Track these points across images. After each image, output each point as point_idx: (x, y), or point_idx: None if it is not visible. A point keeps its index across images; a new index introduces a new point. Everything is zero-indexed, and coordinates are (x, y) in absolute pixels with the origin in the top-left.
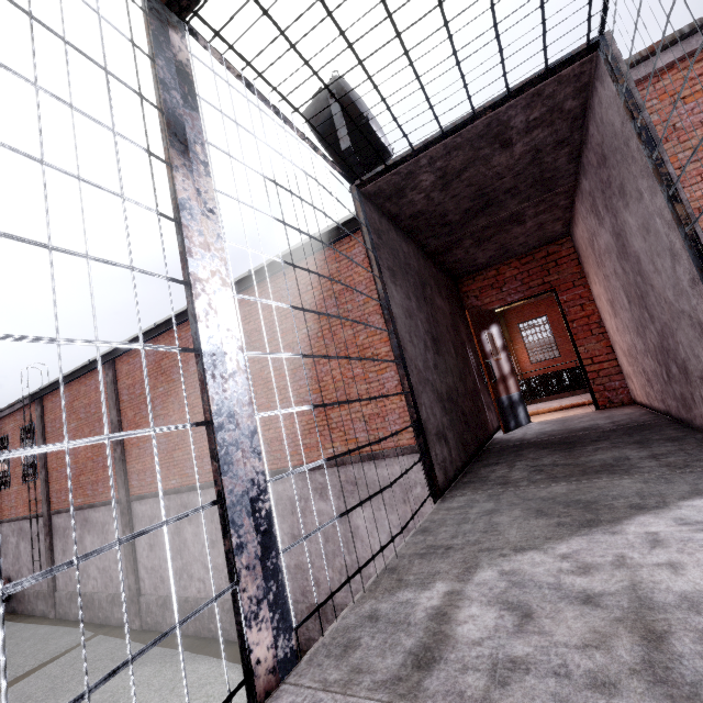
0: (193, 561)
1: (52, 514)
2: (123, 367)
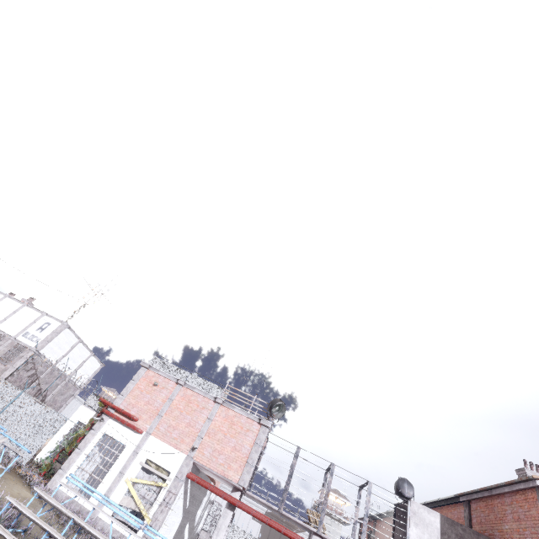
0: None
1: None
2: None
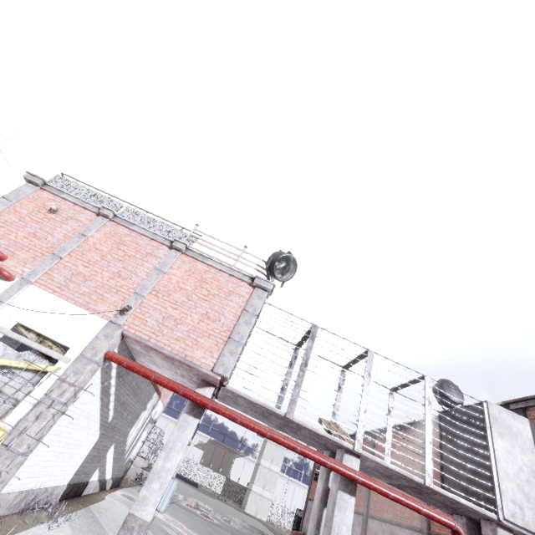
0: None
1: None
2: (378, 440)
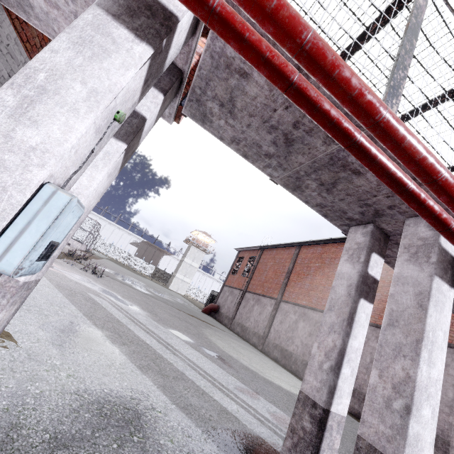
0: (297, 337)
1: (246, 291)
2: (304, 250)
